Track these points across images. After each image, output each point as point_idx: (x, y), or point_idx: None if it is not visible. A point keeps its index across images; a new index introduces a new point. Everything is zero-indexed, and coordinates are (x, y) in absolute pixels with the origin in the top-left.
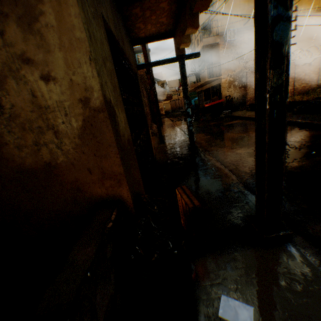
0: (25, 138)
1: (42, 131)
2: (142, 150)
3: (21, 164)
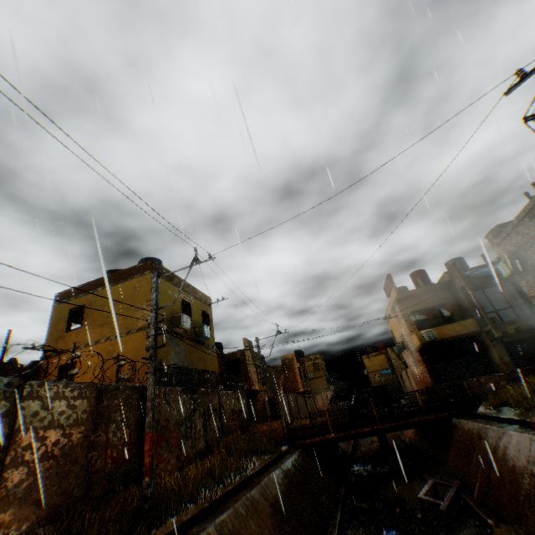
0: (494, 361)
1: (495, 360)
2: (534, 364)
3: (495, 364)
